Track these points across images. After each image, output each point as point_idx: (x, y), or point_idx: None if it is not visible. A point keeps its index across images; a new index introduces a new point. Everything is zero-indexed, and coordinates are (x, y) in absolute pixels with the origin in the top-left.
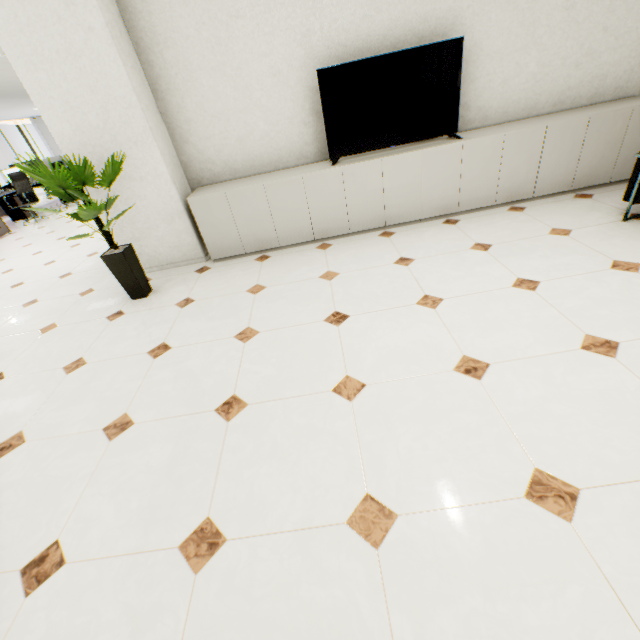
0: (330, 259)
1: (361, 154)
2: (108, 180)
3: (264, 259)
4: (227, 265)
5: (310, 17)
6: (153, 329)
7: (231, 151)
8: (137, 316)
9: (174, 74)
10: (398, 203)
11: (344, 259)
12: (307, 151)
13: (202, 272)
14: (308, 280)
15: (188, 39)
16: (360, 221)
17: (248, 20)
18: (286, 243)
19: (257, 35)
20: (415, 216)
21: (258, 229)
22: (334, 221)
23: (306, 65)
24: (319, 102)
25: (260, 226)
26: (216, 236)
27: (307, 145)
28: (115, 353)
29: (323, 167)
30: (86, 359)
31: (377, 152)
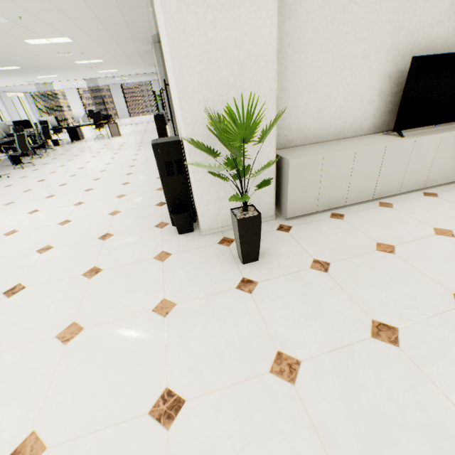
0: (415, 216)
1: (403, 130)
2: (266, 136)
3: (340, 217)
4: (307, 223)
5: (405, 14)
6: (329, 301)
7: (308, 120)
8: (279, 285)
9: (286, 44)
10: (438, 170)
11: (430, 216)
12: (364, 125)
13: (287, 230)
14: (429, 237)
15: (309, 14)
16: (408, 183)
17: (361, 7)
18: (350, 202)
19: (363, 21)
20: (443, 180)
21: (335, 190)
22: (391, 183)
23: (388, 53)
24: (386, 85)
25: (337, 187)
26: (299, 196)
27: (365, 120)
28: (323, 341)
29: (393, 138)
30: (290, 354)
31: (418, 129)
